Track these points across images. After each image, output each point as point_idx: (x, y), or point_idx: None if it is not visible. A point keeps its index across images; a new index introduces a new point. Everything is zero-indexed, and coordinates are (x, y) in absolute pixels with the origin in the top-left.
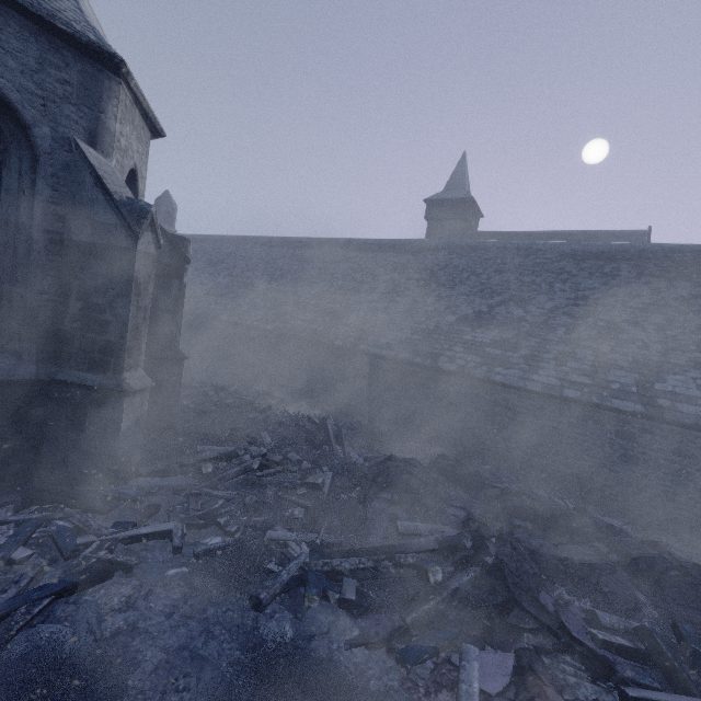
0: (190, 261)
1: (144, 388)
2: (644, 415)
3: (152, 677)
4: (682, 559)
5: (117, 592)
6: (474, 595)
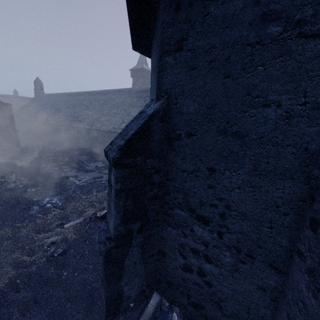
0: (12, 109)
1: None
2: None
3: None
4: (100, 155)
5: None
6: (51, 159)
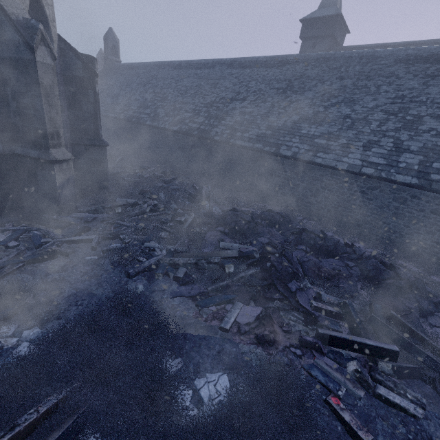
0: (98, 75)
1: (67, 160)
2: (416, 186)
3: (66, 299)
4: (402, 273)
5: (58, 264)
6: (252, 280)
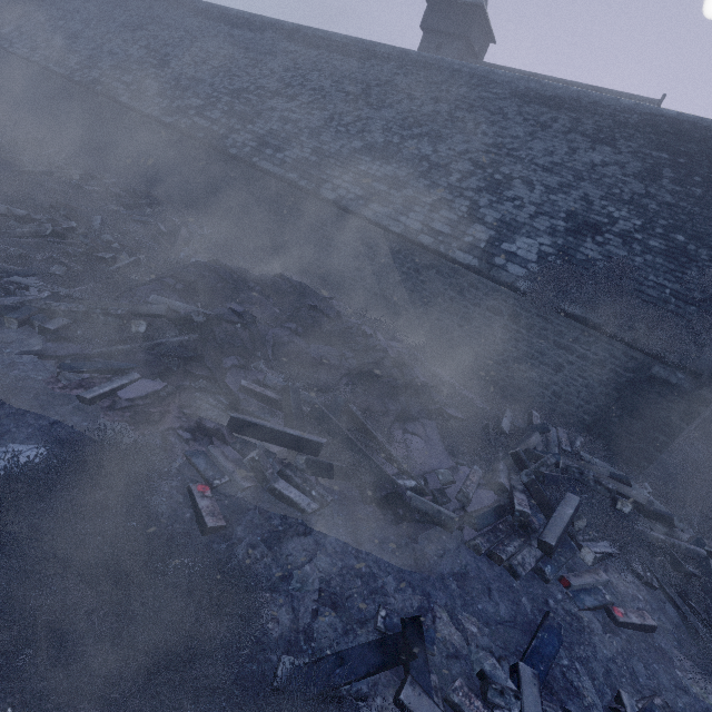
0: None
1: None
2: (475, 269)
3: None
4: (408, 373)
5: None
6: (175, 350)
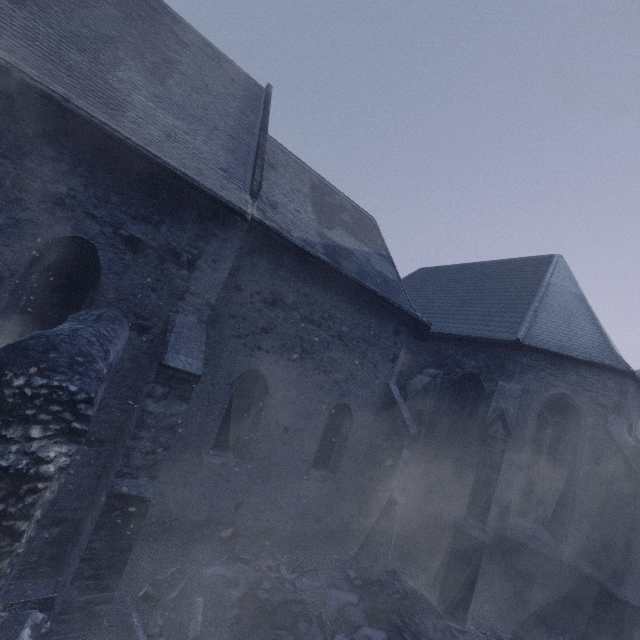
0: None
1: None
2: None
3: None
4: None
5: None
6: None
